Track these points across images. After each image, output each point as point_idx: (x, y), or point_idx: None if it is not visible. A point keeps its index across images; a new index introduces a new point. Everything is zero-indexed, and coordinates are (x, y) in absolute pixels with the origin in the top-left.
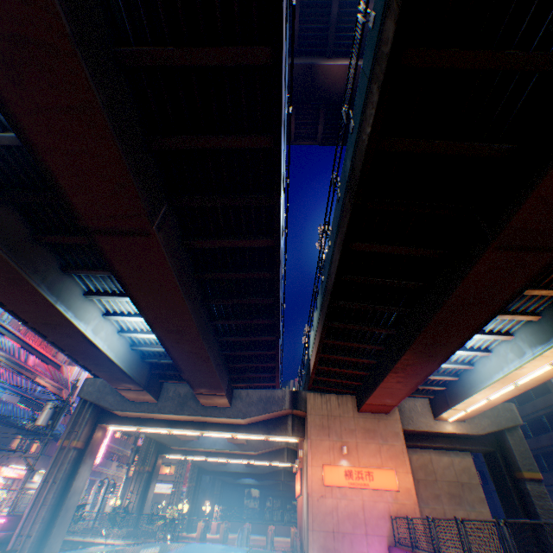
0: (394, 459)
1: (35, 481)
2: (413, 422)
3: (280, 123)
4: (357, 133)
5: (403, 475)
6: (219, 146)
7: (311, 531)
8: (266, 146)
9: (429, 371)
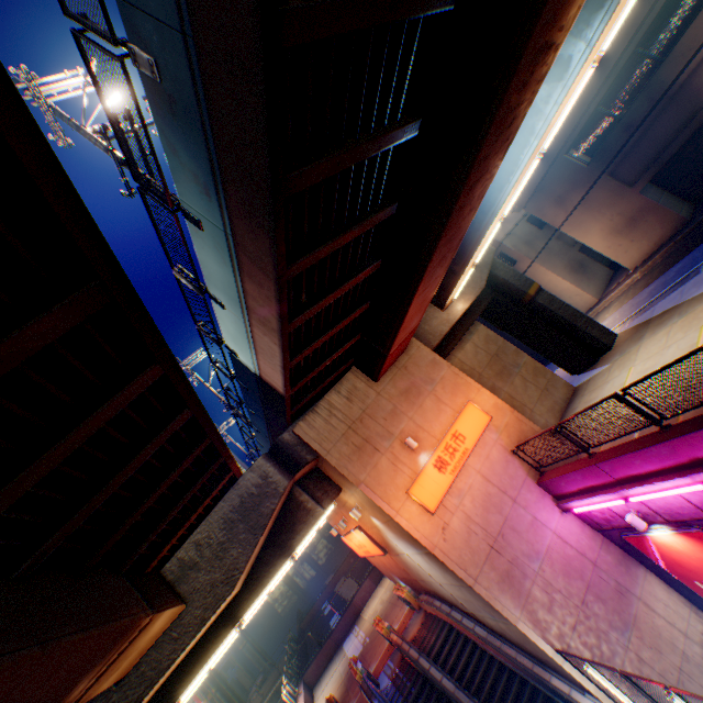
0: (458, 391)
1: None
2: (432, 334)
3: None
4: None
5: (480, 398)
6: None
7: (477, 585)
8: None
9: (484, 193)
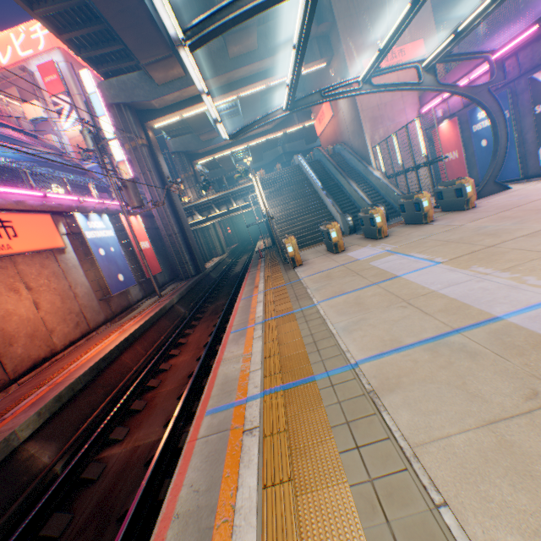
0: (421, 32)
1: None
2: None
3: None
4: None
5: (429, 43)
6: None
7: (361, 114)
8: None
9: None
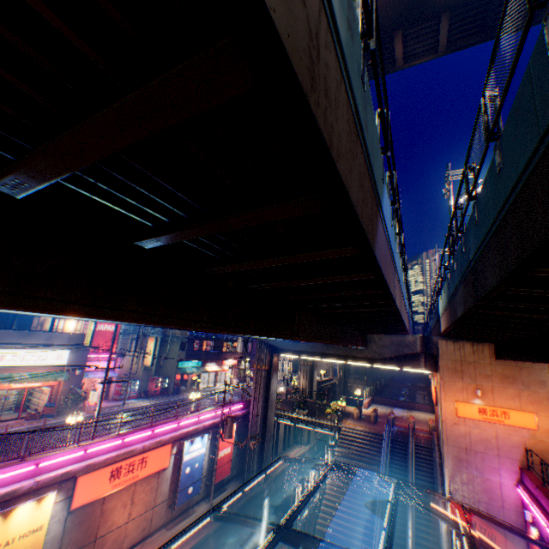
0: (535, 404)
1: (243, 365)
2: None
3: (386, 288)
4: (479, 244)
5: (544, 418)
6: (333, 295)
7: (445, 445)
8: (375, 292)
9: None
